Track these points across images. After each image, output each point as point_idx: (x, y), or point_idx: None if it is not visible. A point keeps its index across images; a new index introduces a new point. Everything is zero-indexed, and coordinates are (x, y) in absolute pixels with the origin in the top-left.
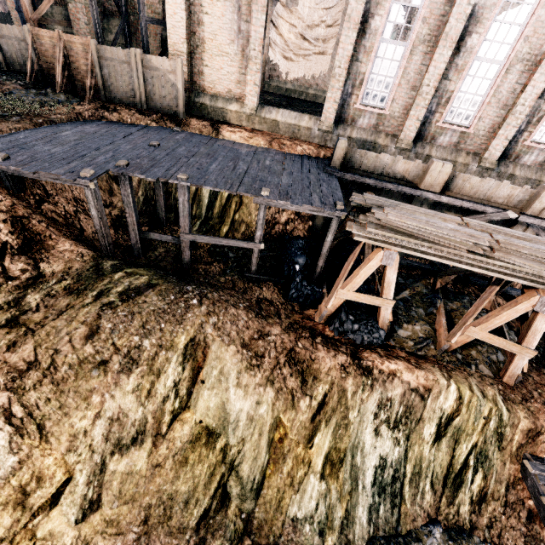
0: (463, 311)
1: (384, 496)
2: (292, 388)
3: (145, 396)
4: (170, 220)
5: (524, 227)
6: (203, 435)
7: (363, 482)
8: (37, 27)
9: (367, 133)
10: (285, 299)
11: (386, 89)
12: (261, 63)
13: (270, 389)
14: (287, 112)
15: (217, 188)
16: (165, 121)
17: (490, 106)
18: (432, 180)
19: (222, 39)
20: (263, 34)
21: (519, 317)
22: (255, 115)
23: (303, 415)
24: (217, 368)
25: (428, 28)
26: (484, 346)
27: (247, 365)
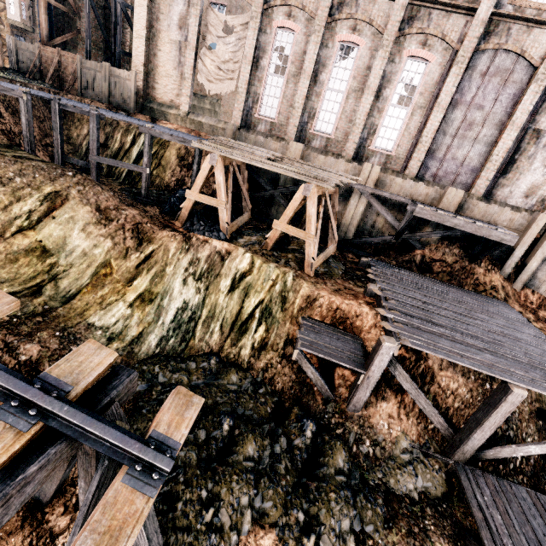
0: (301, 241)
1: (178, 330)
2: (129, 246)
3: (1, 208)
4: (102, 174)
5: (359, 195)
6: (38, 251)
7: (164, 318)
8: (45, 45)
9: (264, 135)
10: (161, 214)
11: (275, 106)
12: (192, 82)
13: (110, 241)
14: (210, 118)
15: (115, 117)
16: (118, 110)
17: (342, 121)
18: (291, 155)
19: (169, 67)
20: (193, 64)
21: (358, 264)
22: (187, 117)
23: (130, 264)
24: (70, 214)
25: (295, 68)
26: (302, 255)
27: (96, 220)
